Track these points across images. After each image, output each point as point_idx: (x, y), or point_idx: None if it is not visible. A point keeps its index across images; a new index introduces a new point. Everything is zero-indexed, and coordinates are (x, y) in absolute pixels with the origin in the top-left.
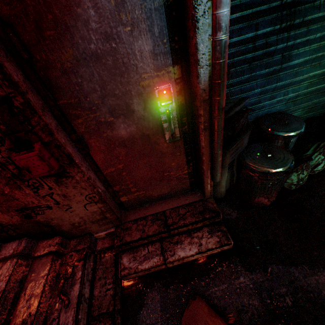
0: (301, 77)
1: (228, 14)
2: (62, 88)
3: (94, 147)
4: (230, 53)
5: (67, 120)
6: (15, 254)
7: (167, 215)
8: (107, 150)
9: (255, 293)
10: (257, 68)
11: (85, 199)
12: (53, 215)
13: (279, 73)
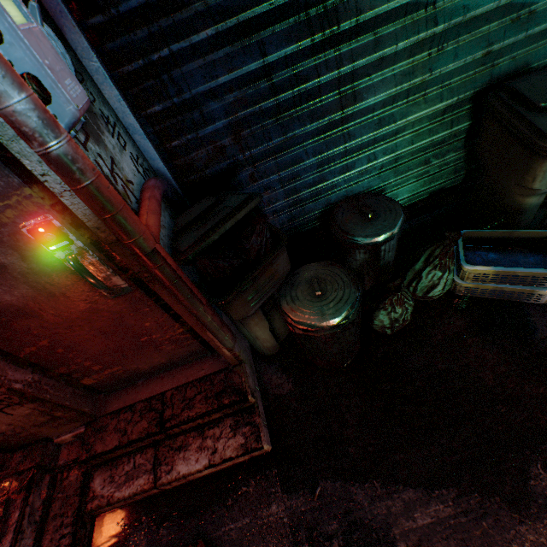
0: (393, 127)
1: (25, 107)
2: None
3: None
4: (226, 103)
5: None
6: None
7: (167, 401)
8: None
9: (289, 533)
10: (294, 123)
11: None
12: None
13: (344, 125)
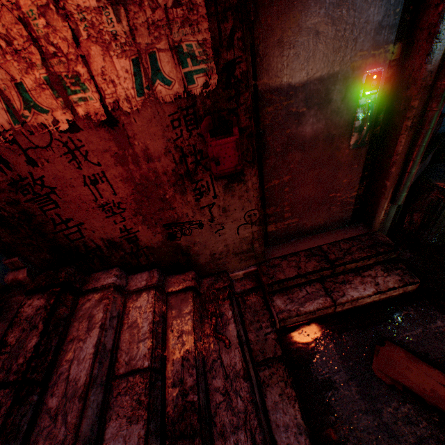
0: None
1: None
2: (270, 63)
3: (270, 147)
4: None
5: (256, 107)
6: (150, 286)
7: (326, 250)
8: (281, 154)
9: None
10: None
11: (243, 217)
12: (199, 237)
13: None
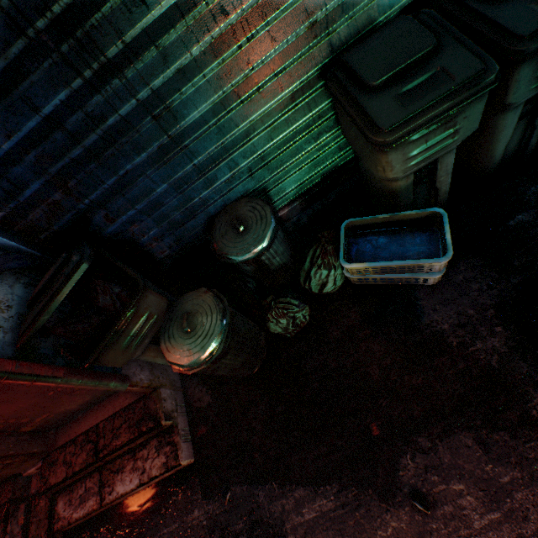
0: (238, 131)
1: None
2: None
3: None
4: (30, 165)
5: None
6: None
7: (100, 432)
8: None
9: (207, 533)
10: (120, 160)
11: None
12: None
13: (181, 144)
